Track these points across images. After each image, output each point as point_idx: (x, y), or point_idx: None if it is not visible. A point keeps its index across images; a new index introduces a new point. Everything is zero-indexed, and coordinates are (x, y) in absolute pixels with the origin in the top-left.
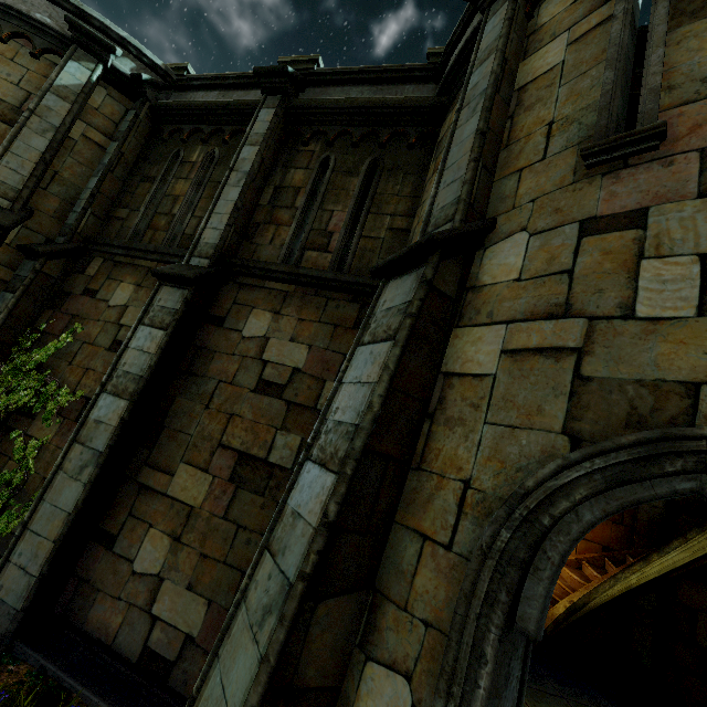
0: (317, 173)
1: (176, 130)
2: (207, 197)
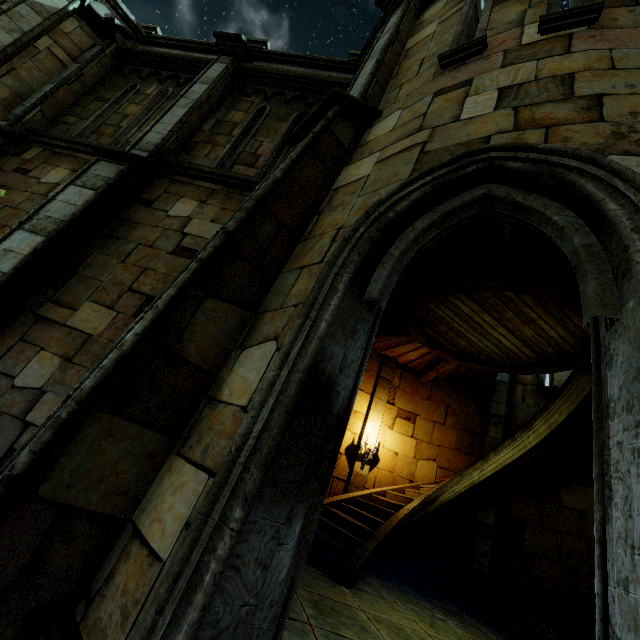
0: (254, 116)
1: (136, 70)
2: (155, 118)
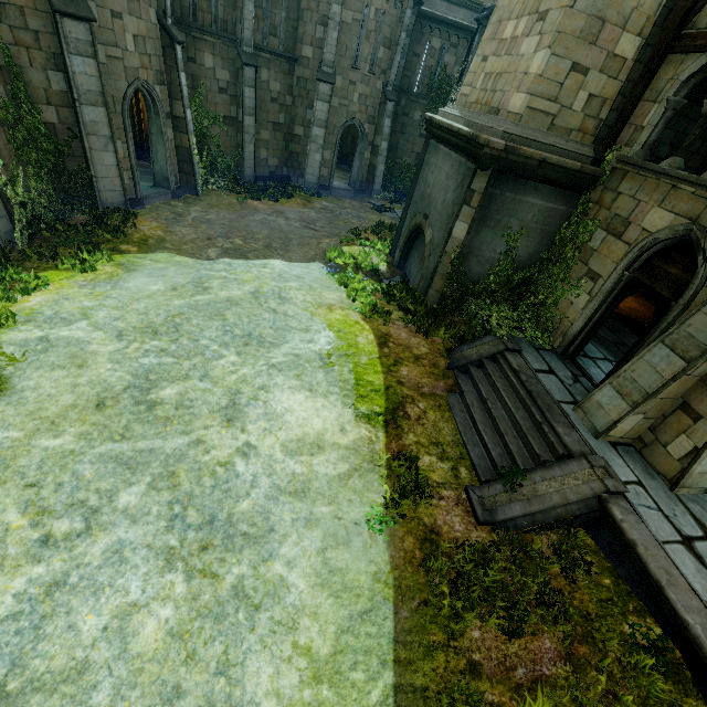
0: None
1: None
2: None
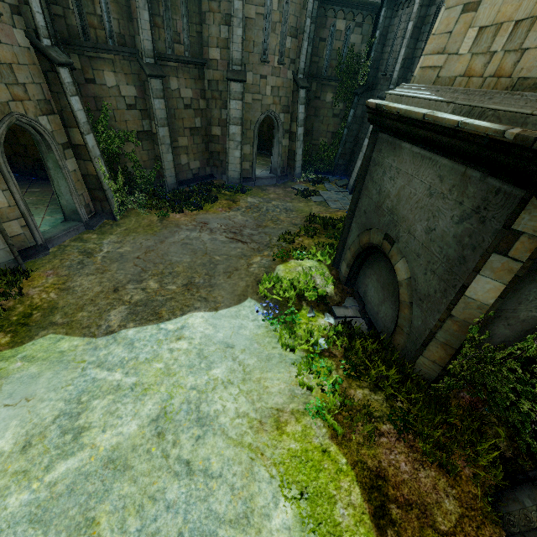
0: None
1: None
2: (113, 1)
